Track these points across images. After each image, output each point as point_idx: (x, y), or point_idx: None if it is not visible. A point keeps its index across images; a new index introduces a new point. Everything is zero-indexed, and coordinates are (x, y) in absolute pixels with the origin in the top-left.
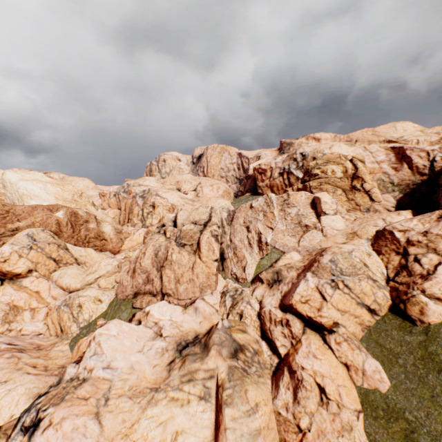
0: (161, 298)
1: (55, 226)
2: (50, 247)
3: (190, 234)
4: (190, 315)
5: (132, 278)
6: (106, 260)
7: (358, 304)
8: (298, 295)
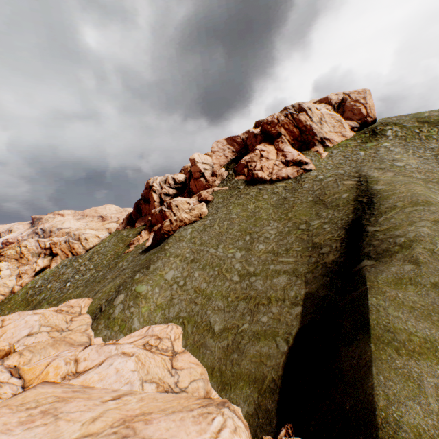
0: None
1: None
2: None
3: None
4: None
5: None
6: None
7: None
8: None
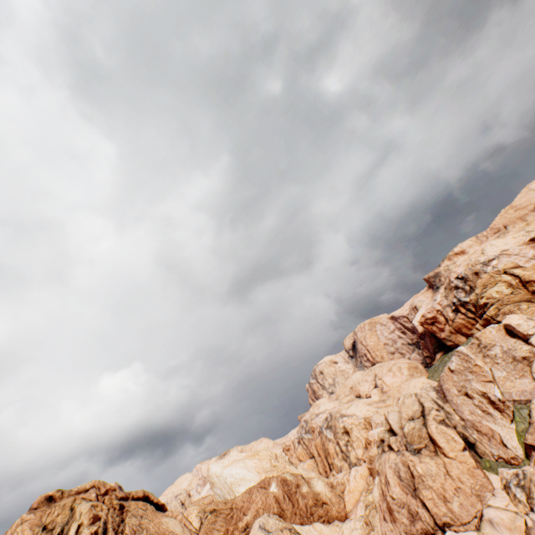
0: (443, 534)
1: (275, 505)
2: (284, 534)
3: (416, 433)
4: (490, 534)
5: (394, 522)
6: (346, 525)
7: None
8: None
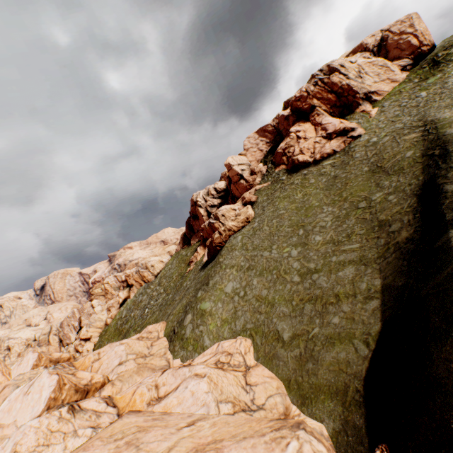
0: None
1: None
2: None
3: (44, 339)
4: None
5: None
6: None
7: (97, 328)
8: (81, 334)
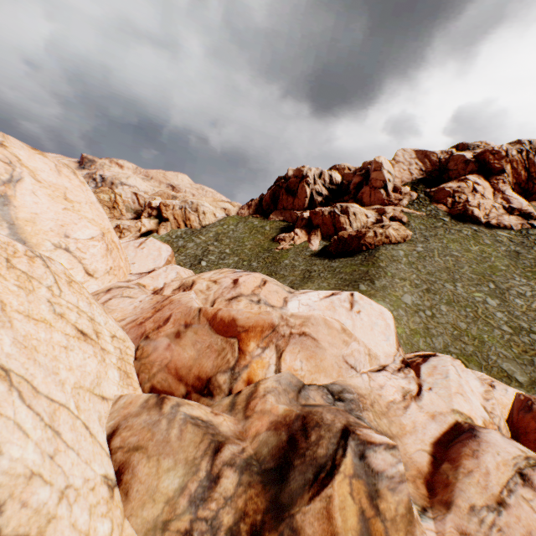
0: None
1: None
2: None
3: None
4: None
5: None
6: None
7: None
8: None
